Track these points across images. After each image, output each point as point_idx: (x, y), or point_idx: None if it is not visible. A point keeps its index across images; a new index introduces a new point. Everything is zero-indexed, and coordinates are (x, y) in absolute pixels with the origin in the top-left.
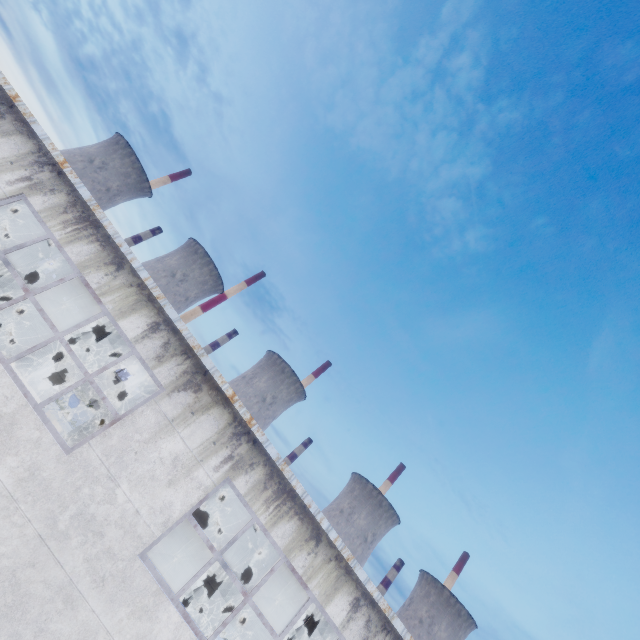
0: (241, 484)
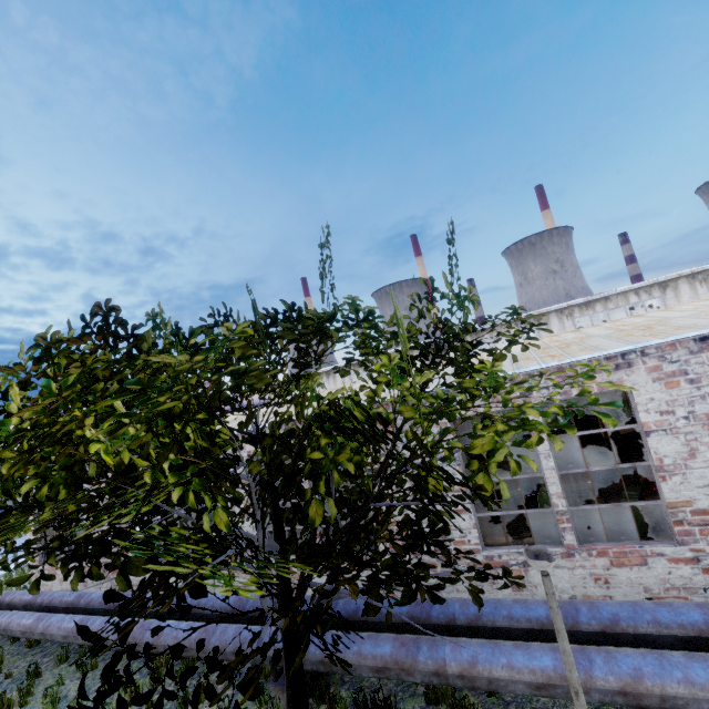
0: None
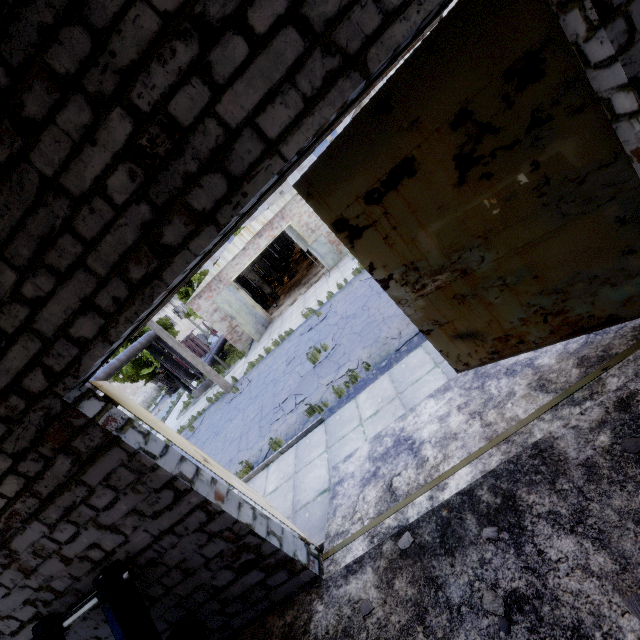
0: (376, 89)
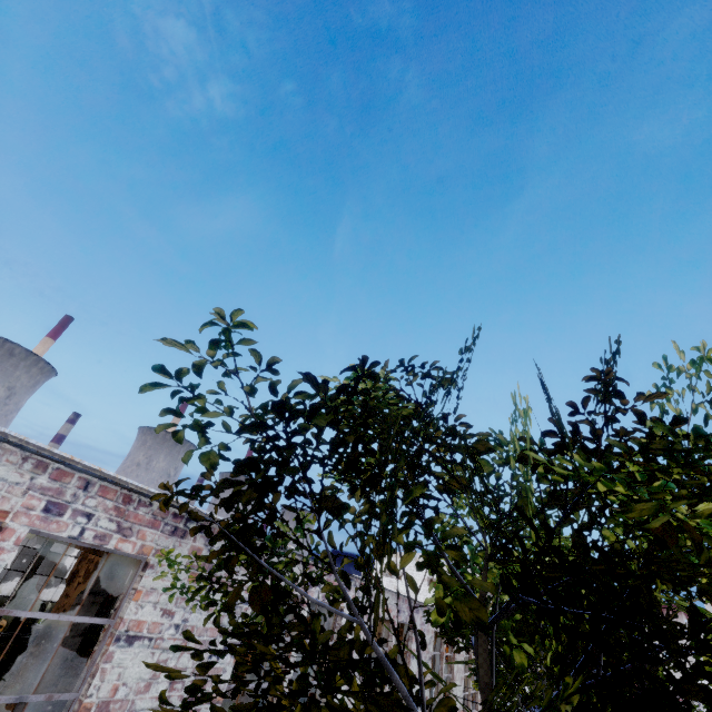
0: None
